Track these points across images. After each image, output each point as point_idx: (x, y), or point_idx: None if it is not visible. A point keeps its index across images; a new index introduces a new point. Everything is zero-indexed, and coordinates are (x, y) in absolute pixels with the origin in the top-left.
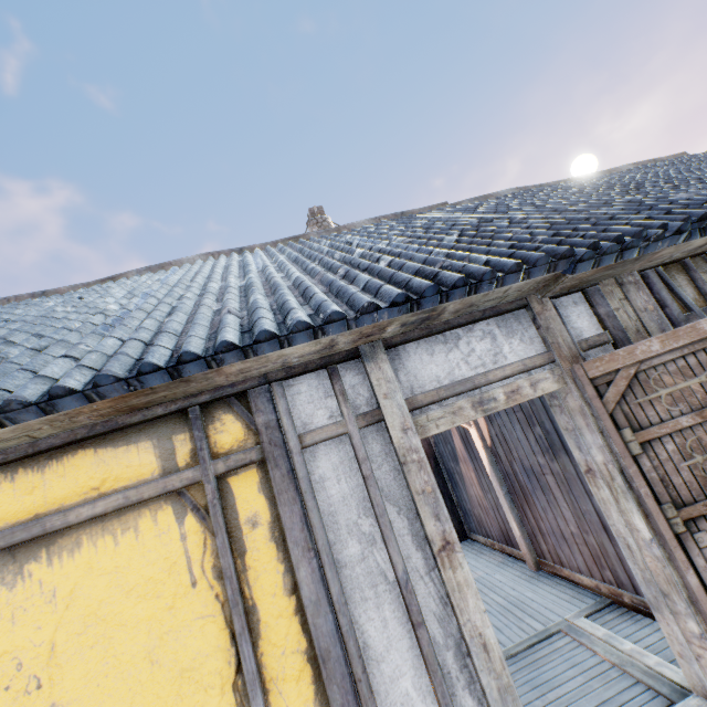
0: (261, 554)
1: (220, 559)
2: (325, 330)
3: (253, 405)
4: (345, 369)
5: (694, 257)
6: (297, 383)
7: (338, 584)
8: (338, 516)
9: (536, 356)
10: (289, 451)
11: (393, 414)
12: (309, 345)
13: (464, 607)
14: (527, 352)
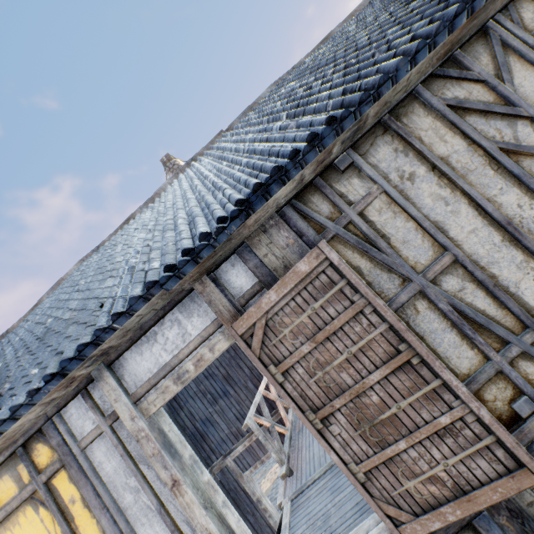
0: (82, 516)
1: (61, 528)
2: (19, 414)
3: (47, 435)
4: (92, 388)
5: (326, 170)
6: (69, 409)
7: (124, 523)
8: (115, 482)
9: (209, 326)
10: (76, 455)
11: (123, 411)
12: (28, 415)
13: (194, 516)
14: (205, 324)
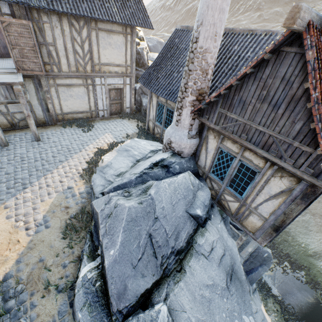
0: None
1: None
2: None
3: None
4: None
5: (41, 9)
6: None
7: None
8: None
9: None
10: None
11: None
12: None
13: None
14: None
